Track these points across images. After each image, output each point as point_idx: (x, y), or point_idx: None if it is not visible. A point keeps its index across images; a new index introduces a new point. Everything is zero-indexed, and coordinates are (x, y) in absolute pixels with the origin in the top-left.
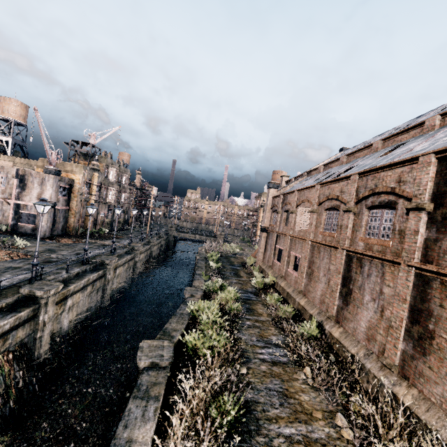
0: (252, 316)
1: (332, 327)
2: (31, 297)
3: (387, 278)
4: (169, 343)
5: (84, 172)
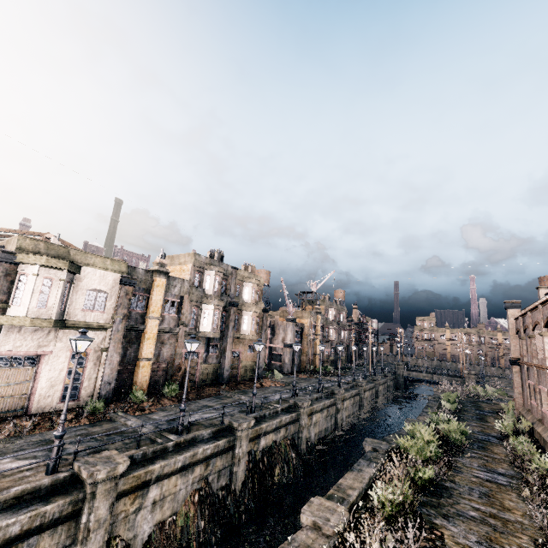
0: (482, 451)
1: None
2: (295, 407)
3: None
4: (386, 443)
5: (311, 317)
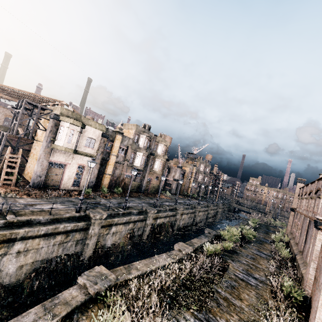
0: (260, 245)
1: (298, 256)
2: (175, 209)
3: (313, 228)
4: (215, 232)
5: (190, 167)
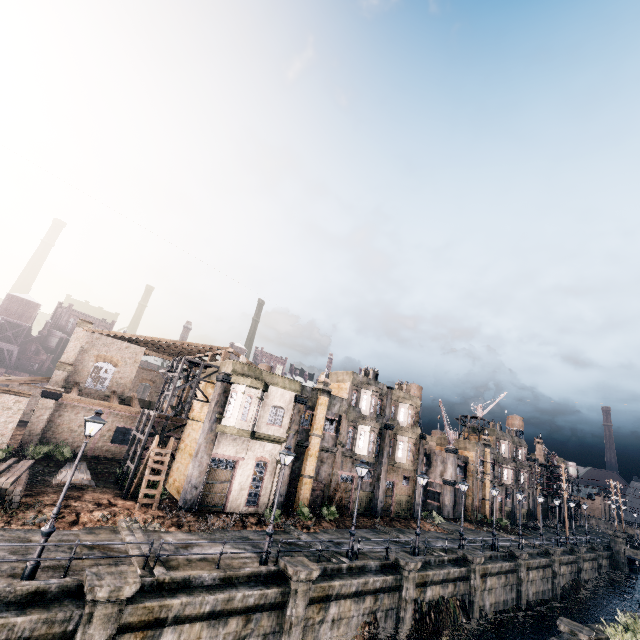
0: None
1: None
2: (464, 560)
3: None
4: (589, 629)
5: (477, 449)
